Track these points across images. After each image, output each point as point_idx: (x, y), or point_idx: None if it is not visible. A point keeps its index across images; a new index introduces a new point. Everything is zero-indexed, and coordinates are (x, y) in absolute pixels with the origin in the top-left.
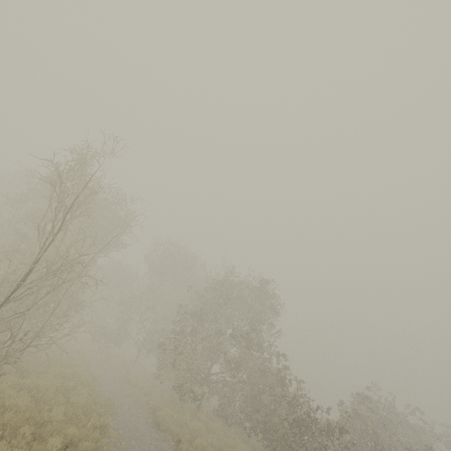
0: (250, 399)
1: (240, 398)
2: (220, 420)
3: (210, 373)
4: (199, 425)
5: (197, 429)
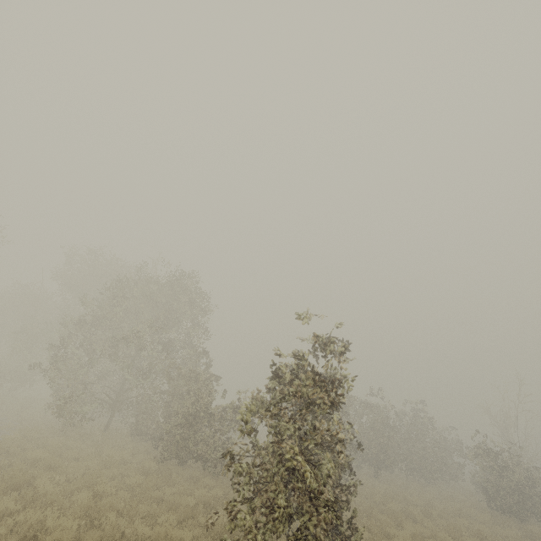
0: (162, 408)
1: (158, 410)
2: (128, 437)
3: (122, 390)
4: (73, 443)
5: (70, 448)
